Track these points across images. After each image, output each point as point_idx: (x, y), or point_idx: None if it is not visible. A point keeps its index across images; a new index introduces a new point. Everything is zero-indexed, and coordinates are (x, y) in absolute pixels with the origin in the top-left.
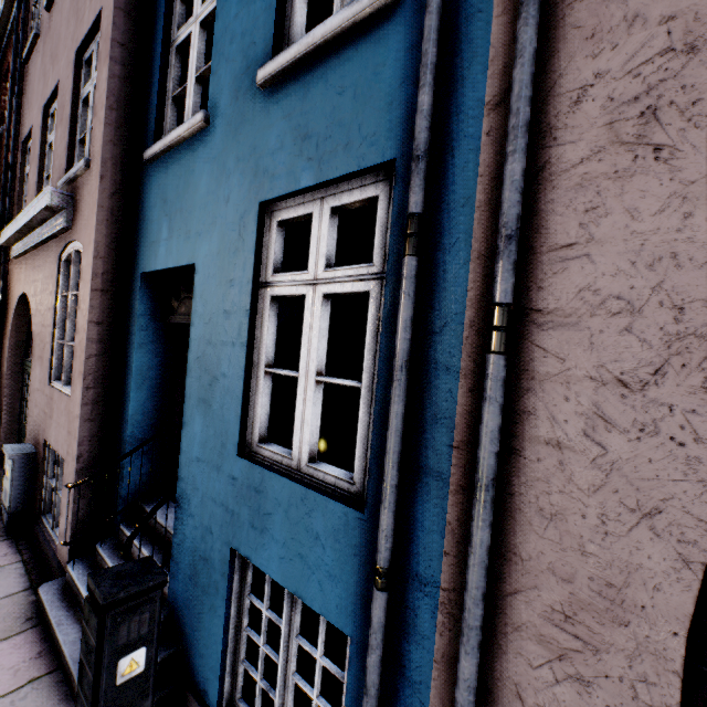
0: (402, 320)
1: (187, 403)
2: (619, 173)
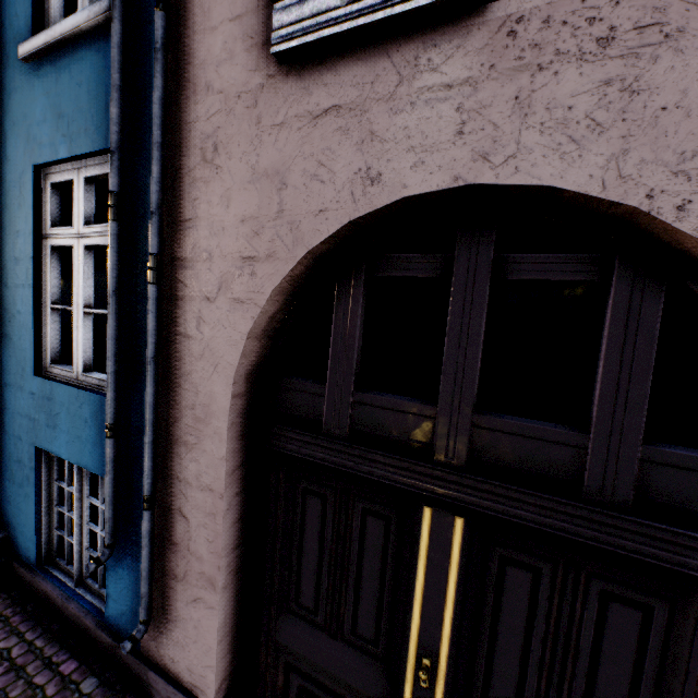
0: (109, 264)
1: None
2: (206, 179)
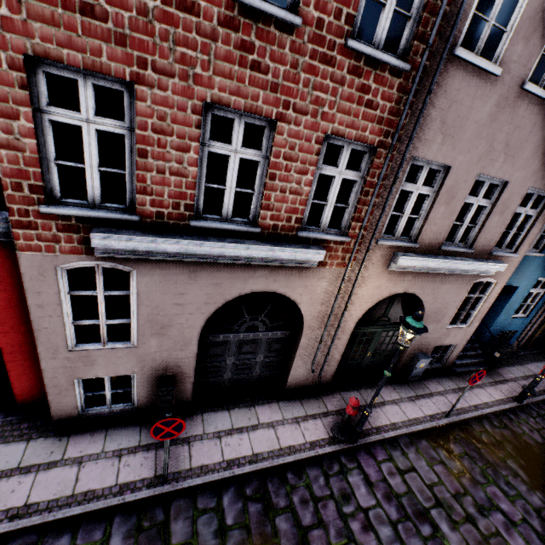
0: None
1: (501, 314)
2: None
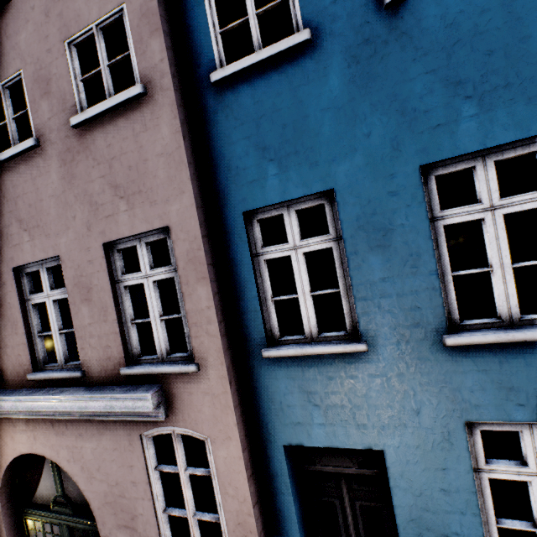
0: None
1: None
2: None
